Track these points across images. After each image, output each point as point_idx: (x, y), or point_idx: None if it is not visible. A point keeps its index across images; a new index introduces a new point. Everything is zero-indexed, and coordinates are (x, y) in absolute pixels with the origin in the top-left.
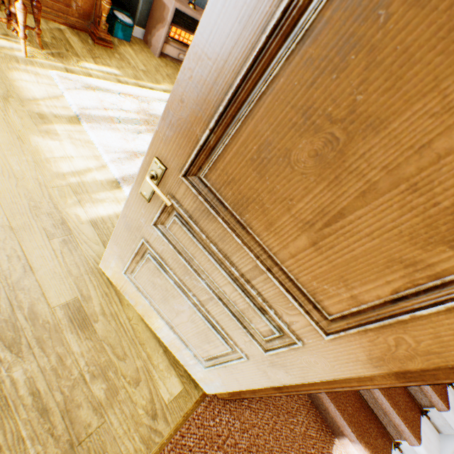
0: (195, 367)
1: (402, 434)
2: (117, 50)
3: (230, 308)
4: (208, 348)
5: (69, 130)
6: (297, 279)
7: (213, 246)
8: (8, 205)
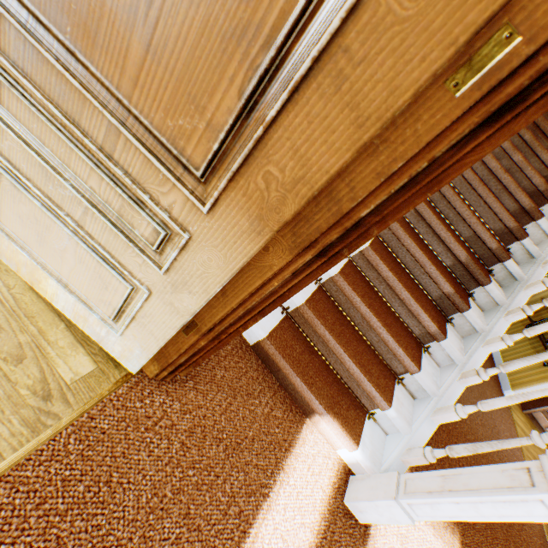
0: (110, 338)
1: (374, 401)
2: None
3: (110, 217)
4: (110, 299)
5: None
6: (152, 125)
7: (54, 109)
8: None
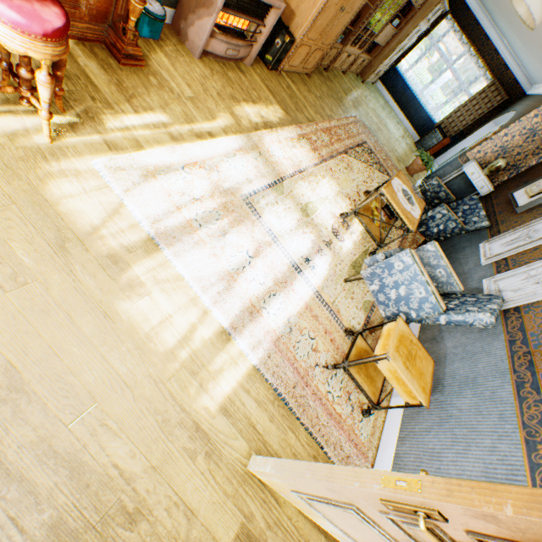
0: None
1: None
2: (148, 65)
3: None
4: None
5: (151, 268)
6: None
7: None
8: (138, 435)
